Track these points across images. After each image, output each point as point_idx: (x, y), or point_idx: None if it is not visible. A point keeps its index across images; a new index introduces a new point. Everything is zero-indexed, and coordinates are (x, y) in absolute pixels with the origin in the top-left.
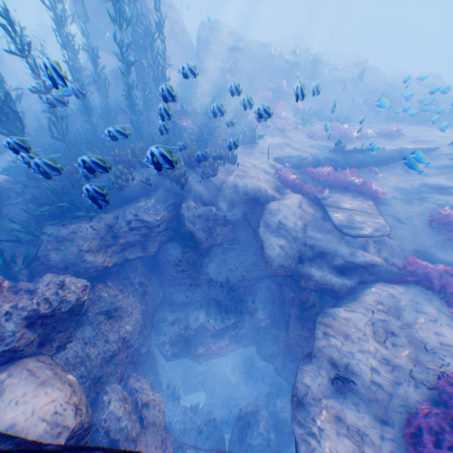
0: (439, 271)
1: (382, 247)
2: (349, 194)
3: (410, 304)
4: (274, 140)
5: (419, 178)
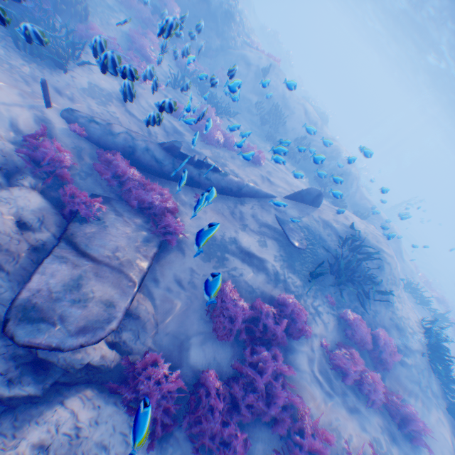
0: (170, 389)
1: (132, 324)
2: (140, 223)
3: (92, 454)
4: (108, 83)
5: (238, 229)
